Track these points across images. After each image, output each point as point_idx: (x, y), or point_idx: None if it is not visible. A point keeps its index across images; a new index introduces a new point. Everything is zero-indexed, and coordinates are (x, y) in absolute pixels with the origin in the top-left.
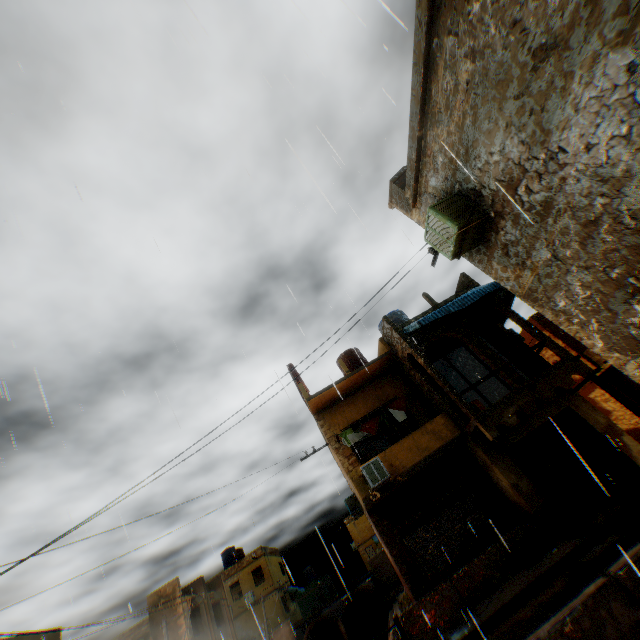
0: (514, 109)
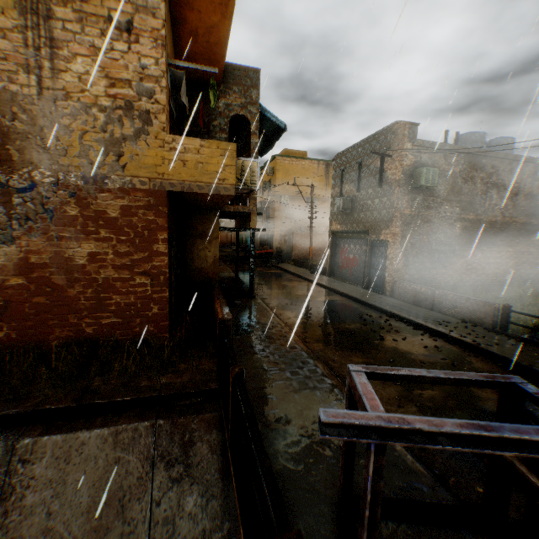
0: (449, 190)
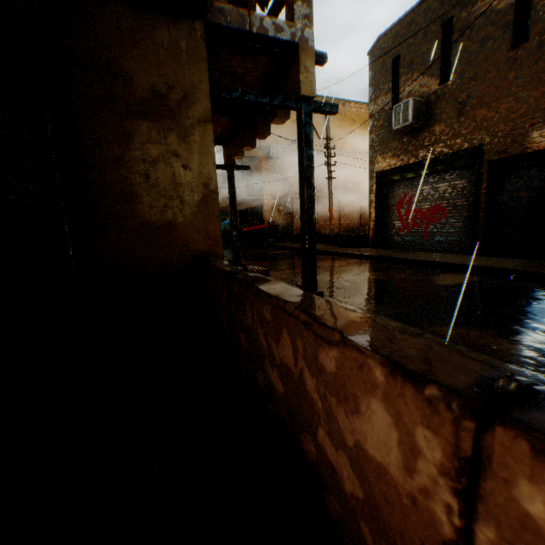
0: None
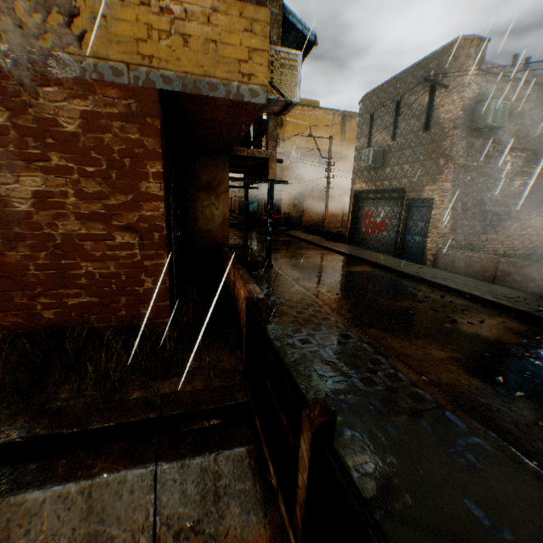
0: (514, 134)
